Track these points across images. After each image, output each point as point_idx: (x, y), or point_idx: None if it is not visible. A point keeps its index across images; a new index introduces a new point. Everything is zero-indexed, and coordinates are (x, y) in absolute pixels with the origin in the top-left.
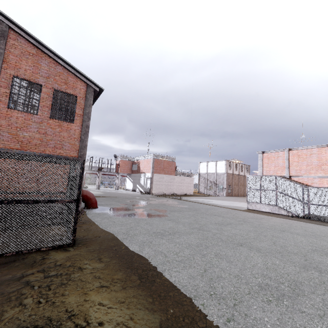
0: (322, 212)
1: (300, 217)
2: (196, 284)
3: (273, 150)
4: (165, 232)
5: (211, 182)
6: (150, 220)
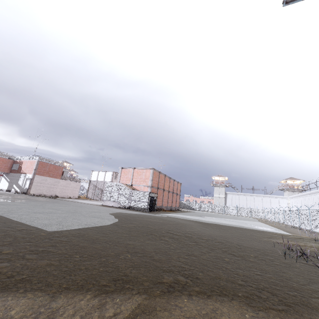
0: (135, 204)
1: (125, 208)
2: (2, 210)
3: (127, 168)
4: (7, 204)
5: (99, 189)
6: (2, 201)
